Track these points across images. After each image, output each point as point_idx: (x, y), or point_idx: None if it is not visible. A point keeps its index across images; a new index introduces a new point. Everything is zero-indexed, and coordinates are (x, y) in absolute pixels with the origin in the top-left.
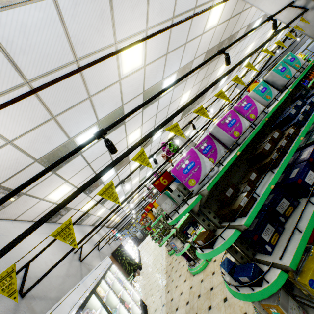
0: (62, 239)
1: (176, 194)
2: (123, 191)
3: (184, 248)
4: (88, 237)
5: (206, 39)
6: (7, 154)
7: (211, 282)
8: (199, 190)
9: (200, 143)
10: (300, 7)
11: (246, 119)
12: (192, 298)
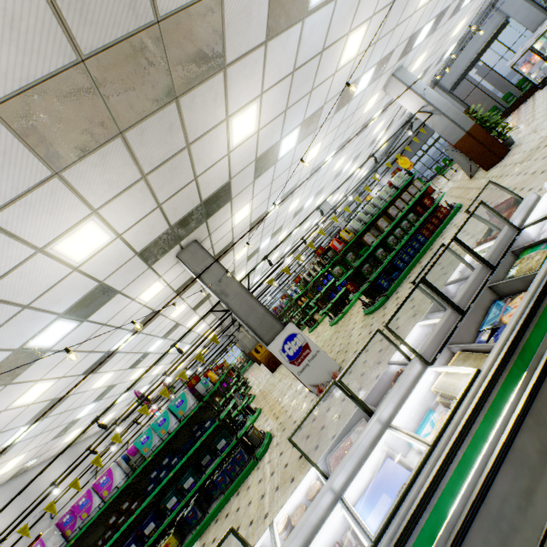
0: None
1: None
2: (139, 387)
3: None
4: (82, 462)
5: (158, 297)
6: None
7: None
8: None
9: (65, 514)
10: (224, 310)
11: (98, 498)
12: None
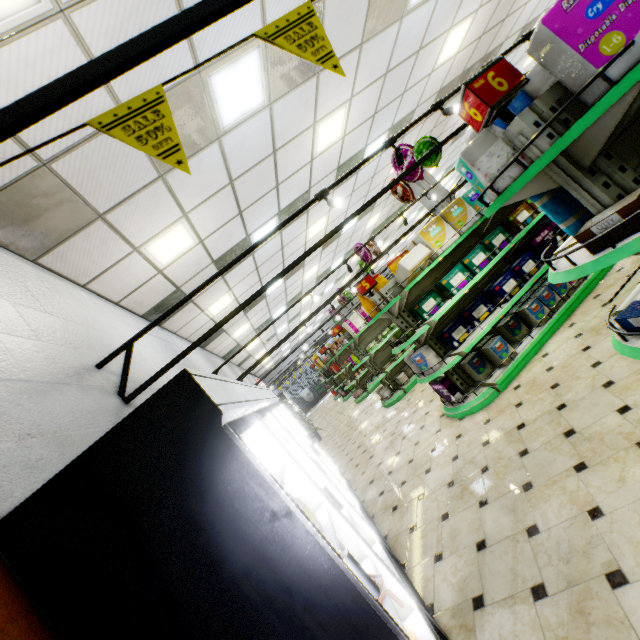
0: (294, 48)
1: (531, 120)
2: (285, 293)
3: (446, 363)
4: (220, 371)
5: None
6: (59, 59)
7: (517, 418)
8: (632, 66)
9: None
10: None
11: None
12: (465, 449)
